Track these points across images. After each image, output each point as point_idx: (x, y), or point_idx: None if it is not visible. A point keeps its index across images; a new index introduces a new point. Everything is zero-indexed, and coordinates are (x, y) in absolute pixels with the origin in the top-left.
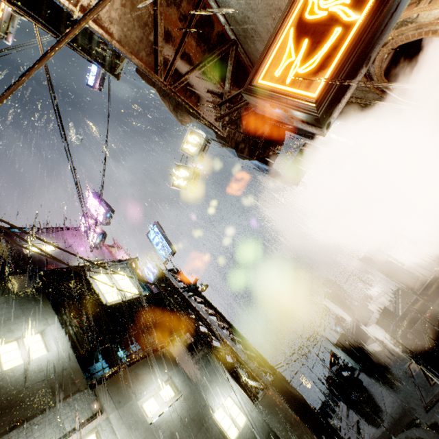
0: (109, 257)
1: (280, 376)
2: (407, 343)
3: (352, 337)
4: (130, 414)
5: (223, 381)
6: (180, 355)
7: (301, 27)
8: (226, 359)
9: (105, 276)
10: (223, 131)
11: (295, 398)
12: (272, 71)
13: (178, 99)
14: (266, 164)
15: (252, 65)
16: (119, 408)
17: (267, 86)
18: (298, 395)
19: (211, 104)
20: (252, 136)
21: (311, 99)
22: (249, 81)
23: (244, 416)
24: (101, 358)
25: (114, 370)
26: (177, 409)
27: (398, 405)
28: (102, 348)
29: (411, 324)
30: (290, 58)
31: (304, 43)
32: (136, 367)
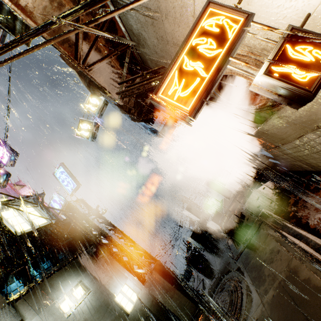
0: (14, 194)
1: (159, 262)
2: (227, 229)
3: (200, 231)
4: (50, 315)
5: (120, 275)
6: (87, 263)
7: (181, 72)
8: (122, 259)
9: (13, 210)
10: (121, 101)
11: (168, 274)
12: (167, 91)
13: (91, 78)
14: (148, 124)
15: (141, 60)
16: (39, 313)
17: (164, 98)
18: (170, 272)
19: (114, 83)
20: (140, 104)
21: (186, 110)
22: (154, 94)
23: (136, 294)
24: (15, 280)
25: (32, 285)
26: (88, 302)
27: (223, 263)
28: (16, 270)
29: (228, 218)
30: (176, 87)
31: (183, 81)
32: (51, 279)
